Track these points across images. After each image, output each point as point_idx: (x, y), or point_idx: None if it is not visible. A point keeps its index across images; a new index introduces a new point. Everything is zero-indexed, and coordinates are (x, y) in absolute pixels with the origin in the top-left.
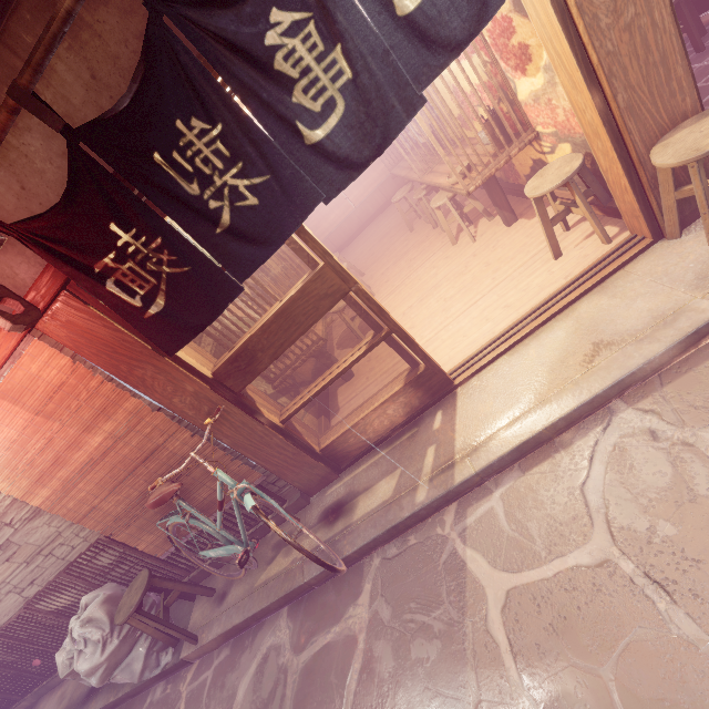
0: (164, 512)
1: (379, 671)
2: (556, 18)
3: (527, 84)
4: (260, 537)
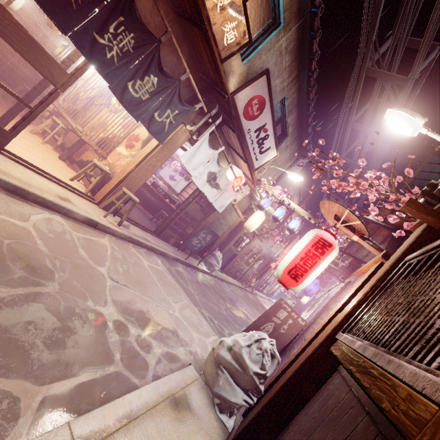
0: None
1: None
2: (149, 152)
3: (123, 150)
4: None
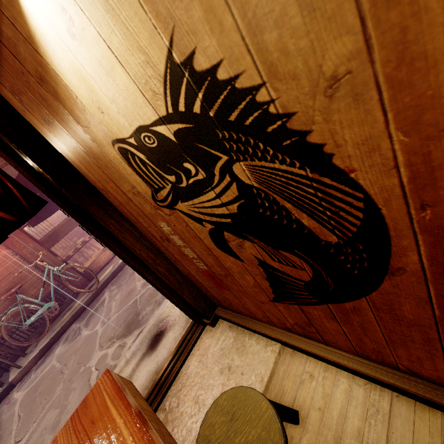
0: (1, 313)
1: (114, 294)
2: None
3: None
4: (53, 322)
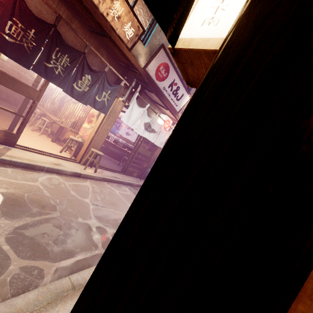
0: None
1: None
2: (101, 122)
3: (86, 125)
4: None
